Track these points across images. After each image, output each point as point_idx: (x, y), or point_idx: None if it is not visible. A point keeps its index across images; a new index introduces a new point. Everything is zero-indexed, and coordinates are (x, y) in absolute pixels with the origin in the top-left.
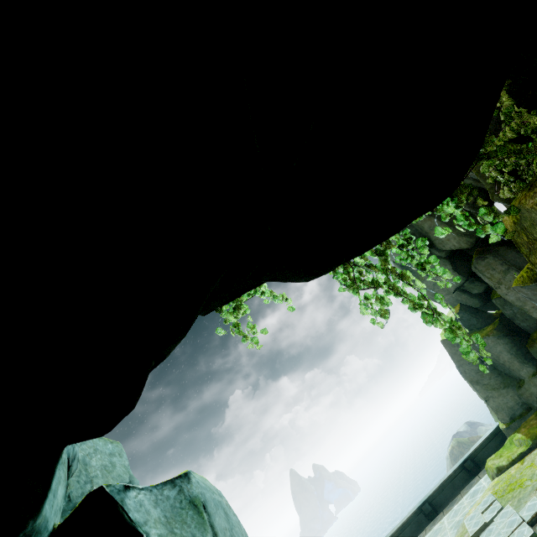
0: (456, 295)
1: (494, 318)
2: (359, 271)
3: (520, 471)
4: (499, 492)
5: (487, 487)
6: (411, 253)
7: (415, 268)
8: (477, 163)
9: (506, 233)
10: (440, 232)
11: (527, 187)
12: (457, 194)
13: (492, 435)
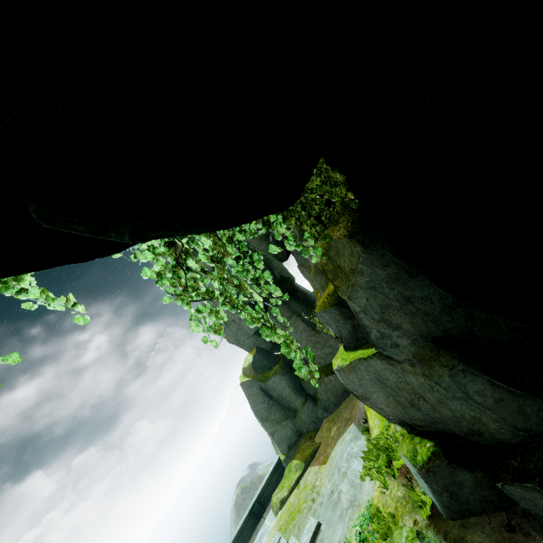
0: (254, 339)
1: (280, 358)
2: (193, 276)
3: (298, 496)
4: (283, 526)
5: (271, 525)
6: (247, 267)
7: (251, 282)
8: (294, 206)
9: (323, 257)
10: (273, 249)
11: (333, 224)
12: (289, 216)
13: (275, 469)
